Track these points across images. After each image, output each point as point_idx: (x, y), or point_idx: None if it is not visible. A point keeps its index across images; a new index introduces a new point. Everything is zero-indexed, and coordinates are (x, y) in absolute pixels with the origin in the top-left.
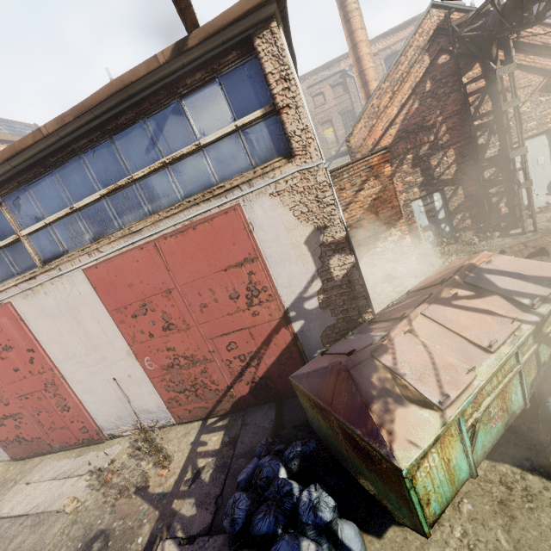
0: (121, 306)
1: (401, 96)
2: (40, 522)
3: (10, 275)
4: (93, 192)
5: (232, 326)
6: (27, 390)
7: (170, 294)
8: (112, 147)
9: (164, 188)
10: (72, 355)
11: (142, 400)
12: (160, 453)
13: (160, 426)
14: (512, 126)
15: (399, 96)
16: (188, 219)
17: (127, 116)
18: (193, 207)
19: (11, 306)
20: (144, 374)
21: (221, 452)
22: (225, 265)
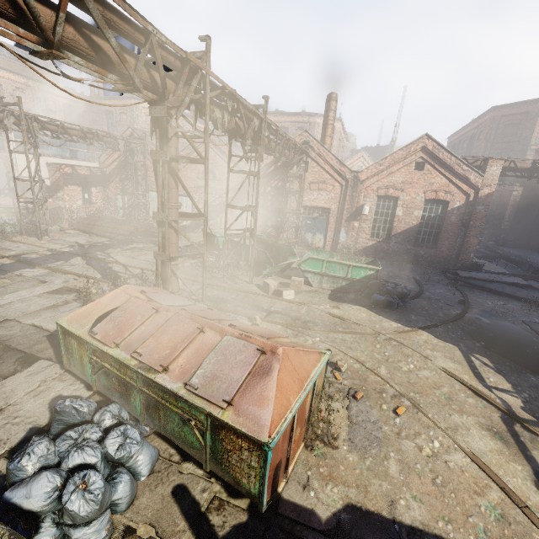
0: None
1: (119, 152)
2: None
3: None
4: None
5: None
6: None
7: None
8: None
9: None
10: None
11: None
12: None
13: None
14: (149, 184)
15: (119, 152)
16: None
17: None
18: None
19: None
20: None
21: None
22: None
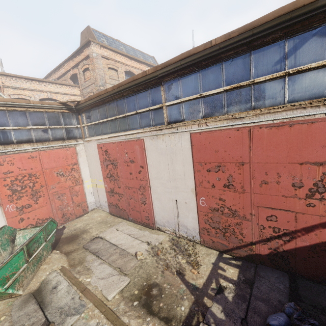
0: (203, 161)
1: None
2: (123, 254)
3: (149, 125)
4: (219, 87)
5: (281, 205)
6: (131, 185)
7: (242, 165)
8: (249, 58)
9: (276, 92)
10: (160, 177)
11: (186, 220)
12: (196, 259)
13: (189, 239)
14: None
15: None
16: (288, 118)
17: (275, 35)
18: (297, 110)
19: (143, 141)
20: (195, 206)
21: (239, 284)
22: (303, 160)
